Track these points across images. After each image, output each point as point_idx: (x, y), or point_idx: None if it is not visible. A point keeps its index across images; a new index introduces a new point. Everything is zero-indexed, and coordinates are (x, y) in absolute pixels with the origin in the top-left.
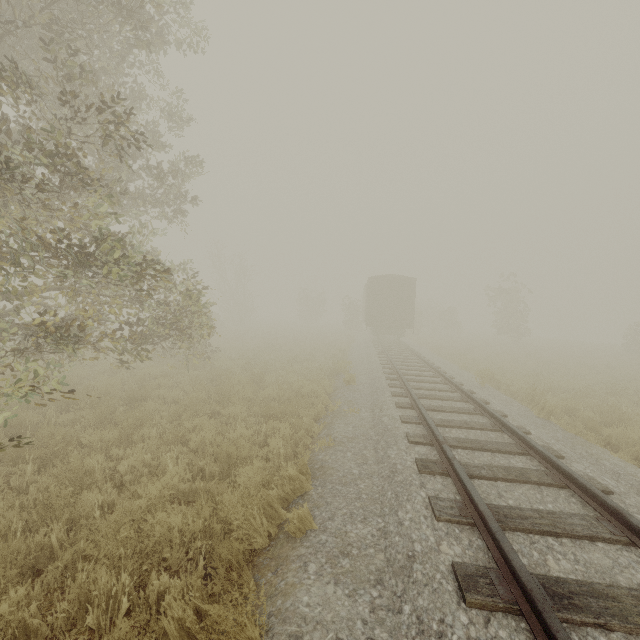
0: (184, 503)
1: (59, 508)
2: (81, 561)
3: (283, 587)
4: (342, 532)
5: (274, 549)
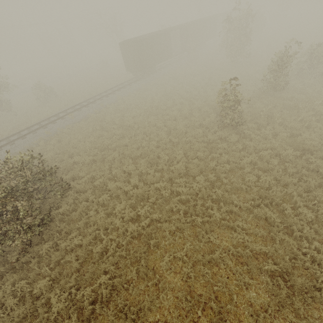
0: None
1: None
2: None
3: None
4: None
5: None
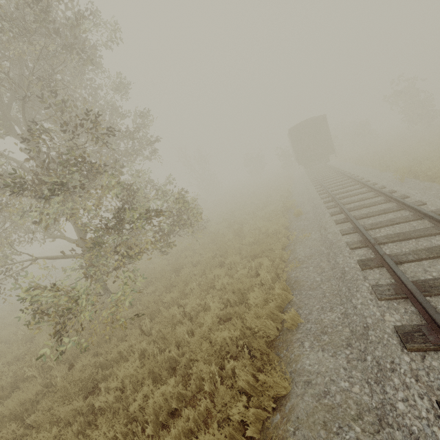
0: (226, 320)
1: (169, 338)
2: (191, 363)
3: (293, 357)
4: (319, 320)
5: (282, 336)
